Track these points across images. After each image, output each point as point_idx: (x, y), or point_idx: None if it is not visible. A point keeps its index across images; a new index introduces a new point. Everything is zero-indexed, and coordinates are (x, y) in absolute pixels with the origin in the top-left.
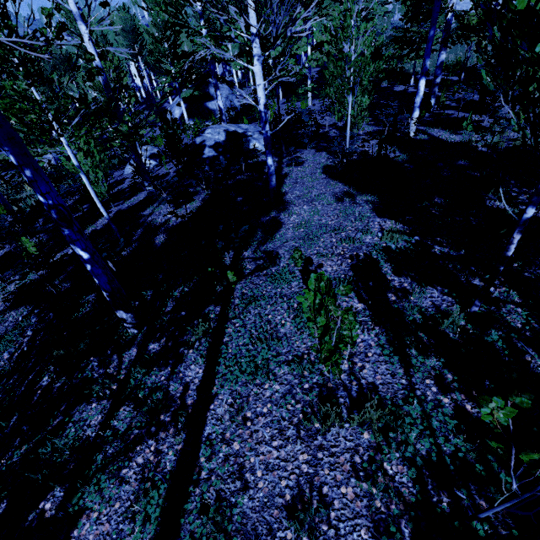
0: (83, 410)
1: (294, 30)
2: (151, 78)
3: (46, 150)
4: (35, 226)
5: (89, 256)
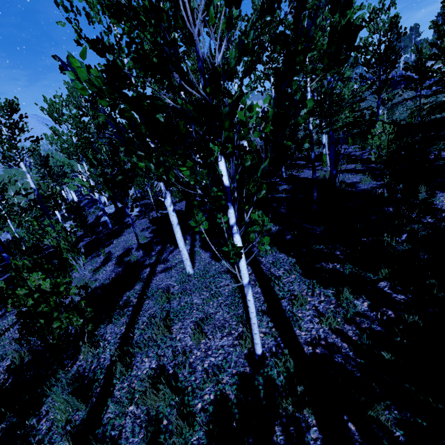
0: None
1: None
2: None
3: (0, 225)
4: None
5: (7, 256)
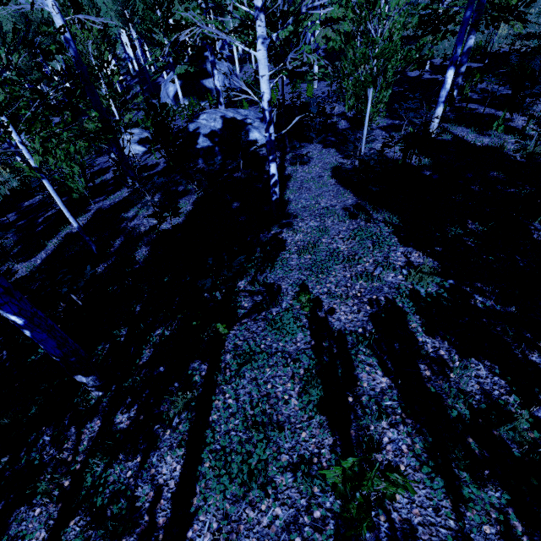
0: (23, 518)
1: (312, 5)
2: (144, 48)
3: None
4: (6, 222)
5: (26, 321)
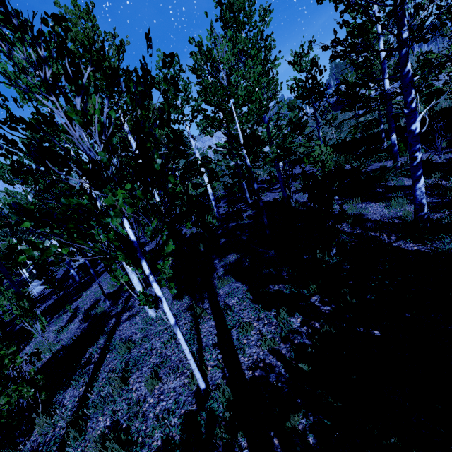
0: None
1: None
2: None
3: None
4: None
5: None
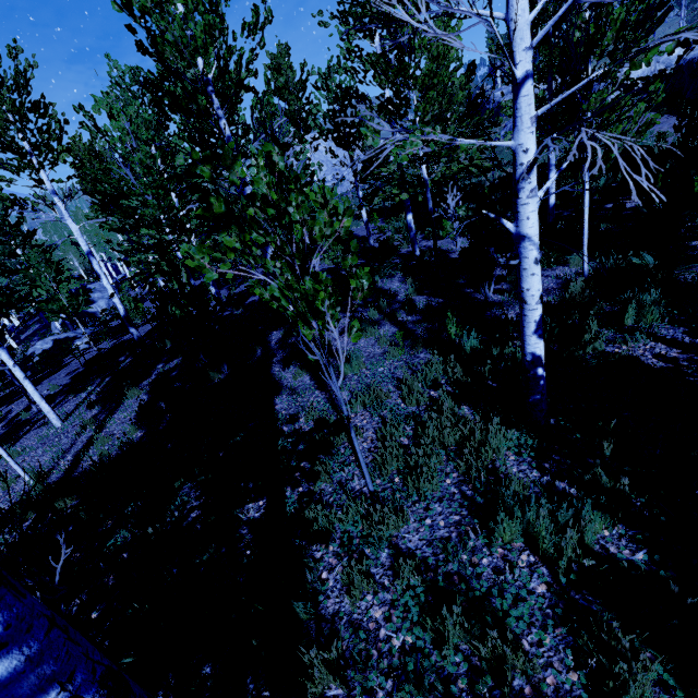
0: None
1: None
2: None
3: None
4: None
5: None
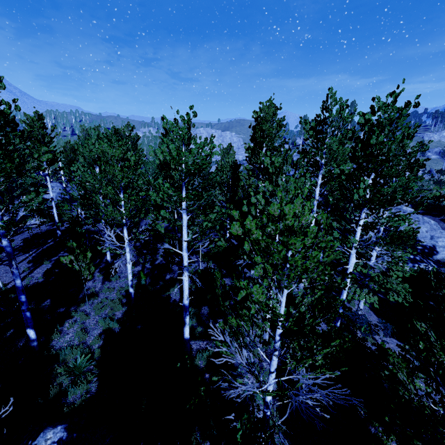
0: None
1: None
2: None
3: None
4: None
5: None
